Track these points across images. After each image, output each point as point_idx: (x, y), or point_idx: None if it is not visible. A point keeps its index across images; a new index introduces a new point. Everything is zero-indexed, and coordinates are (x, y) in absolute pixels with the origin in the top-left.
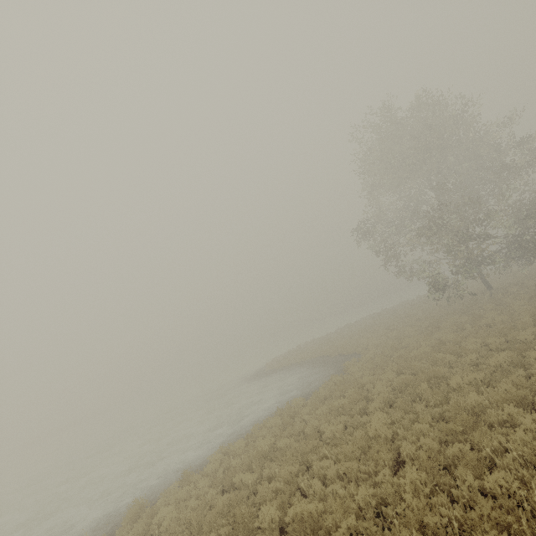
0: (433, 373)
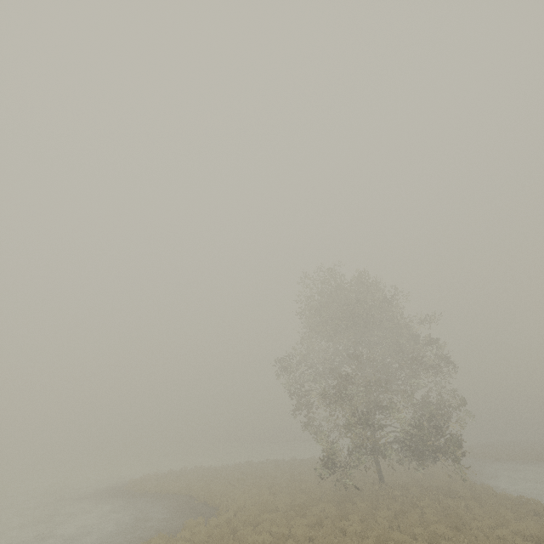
0: None
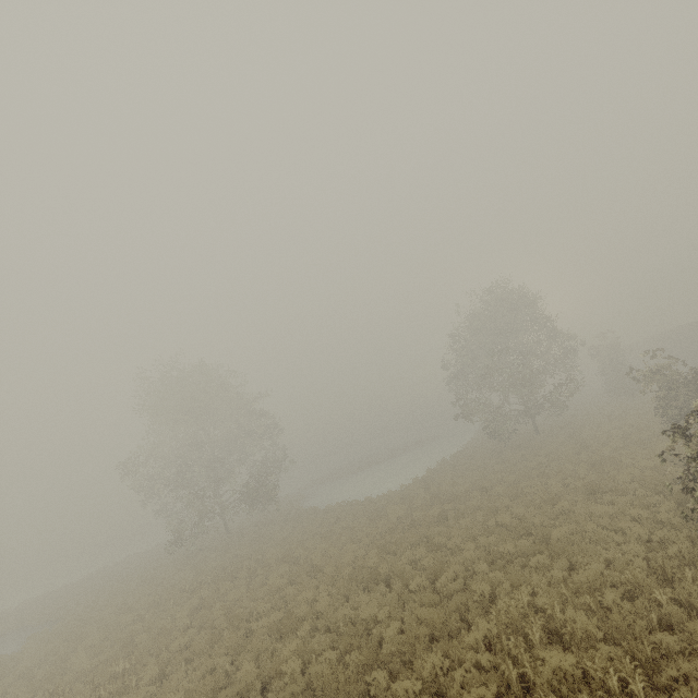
0: (82, 637)
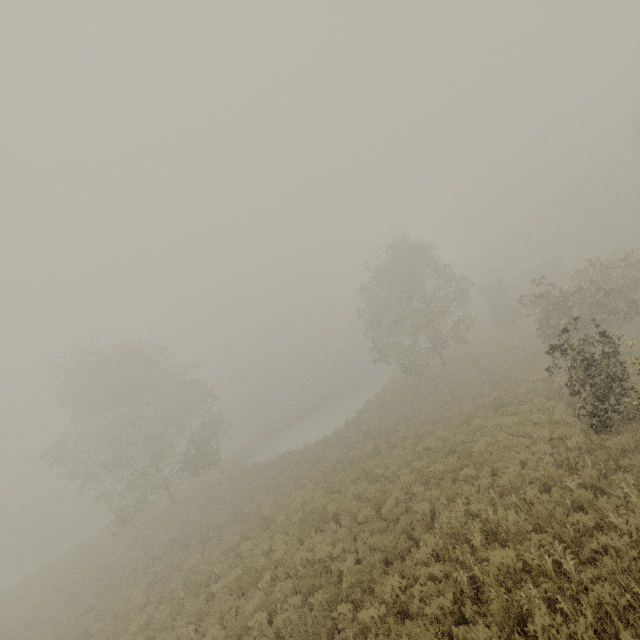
0: None
